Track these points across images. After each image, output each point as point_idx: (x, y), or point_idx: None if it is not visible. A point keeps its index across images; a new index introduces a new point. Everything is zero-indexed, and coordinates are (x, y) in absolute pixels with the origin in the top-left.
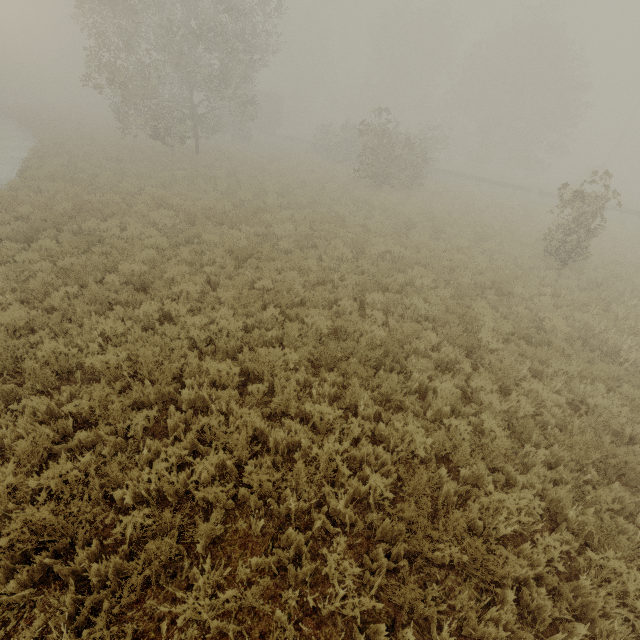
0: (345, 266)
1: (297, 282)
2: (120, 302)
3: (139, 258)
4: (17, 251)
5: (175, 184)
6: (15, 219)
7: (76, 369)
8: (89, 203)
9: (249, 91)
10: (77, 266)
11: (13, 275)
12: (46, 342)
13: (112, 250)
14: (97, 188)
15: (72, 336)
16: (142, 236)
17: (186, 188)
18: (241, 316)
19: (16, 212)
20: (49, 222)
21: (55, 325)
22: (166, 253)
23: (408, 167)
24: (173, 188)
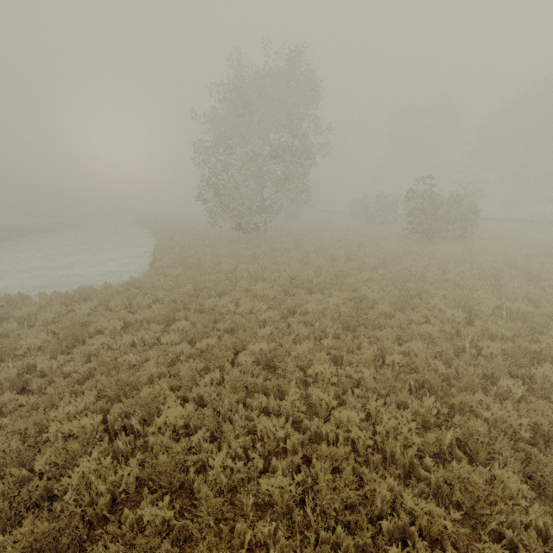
0: (470, 330)
1: (427, 354)
2: (254, 385)
3: (260, 334)
4: (161, 333)
5: (258, 259)
6: (152, 301)
7: (236, 485)
8: (203, 282)
9: (303, 183)
10: (216, 349)
11: (162, 359)
12: (214, 454)
13: (233, 326)
14: (204, 269)
15: (227, 437)
16: (253, 310)
17: (269, 261)
18: (393, 406)
19: (153, 295)
20: (179, 303)
21: (208, 421)
22: (277, 325)
23: (457, 220)
24: (260, 263)
